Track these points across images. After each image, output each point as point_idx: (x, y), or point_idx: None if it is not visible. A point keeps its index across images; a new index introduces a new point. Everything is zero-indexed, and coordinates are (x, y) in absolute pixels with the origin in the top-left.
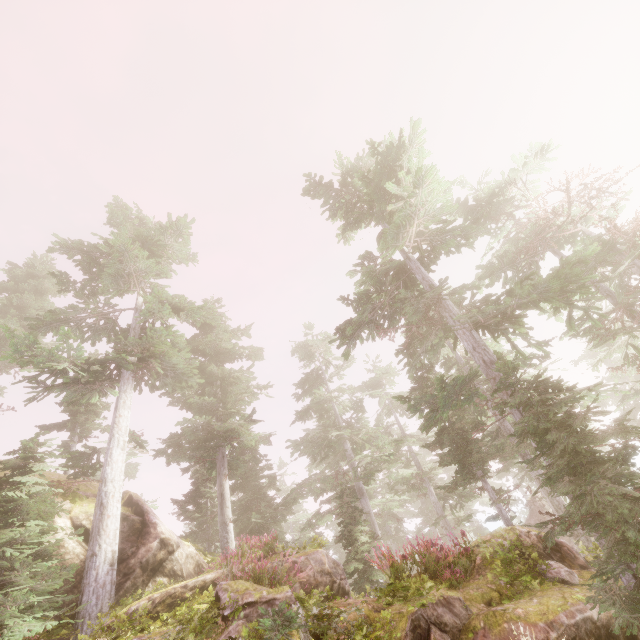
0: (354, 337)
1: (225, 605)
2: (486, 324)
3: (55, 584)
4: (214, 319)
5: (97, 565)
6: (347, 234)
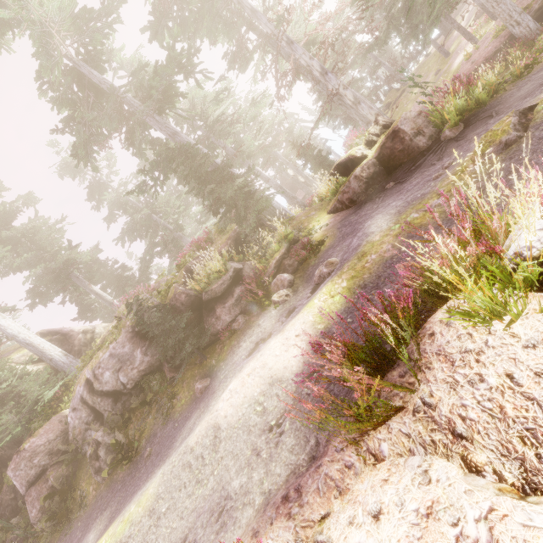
0: (90, 154)
1: (121, 316)
2: (157, 108)
3: (45, 376)
4: None
5: (58, 360)
6: (0, 39)
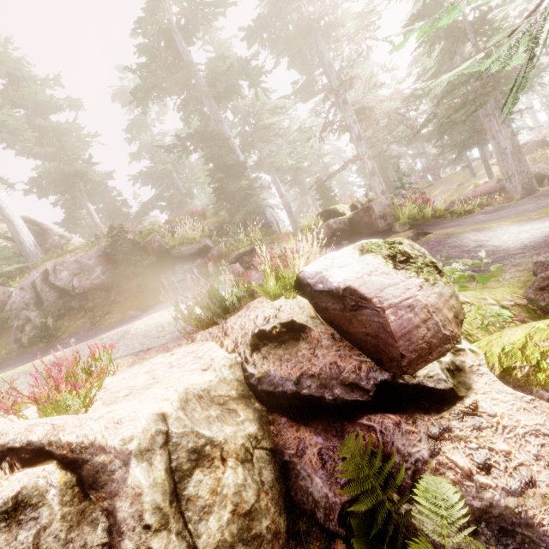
0: (146, 99)
1: (101, 236)
2: (216, 96)
3: (10, 253)
4: (16, 67)
5: (27, 247)
6: None
